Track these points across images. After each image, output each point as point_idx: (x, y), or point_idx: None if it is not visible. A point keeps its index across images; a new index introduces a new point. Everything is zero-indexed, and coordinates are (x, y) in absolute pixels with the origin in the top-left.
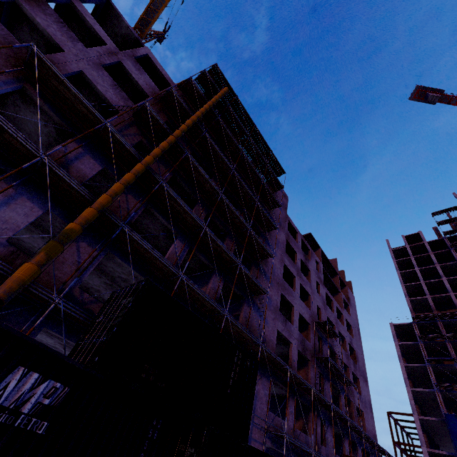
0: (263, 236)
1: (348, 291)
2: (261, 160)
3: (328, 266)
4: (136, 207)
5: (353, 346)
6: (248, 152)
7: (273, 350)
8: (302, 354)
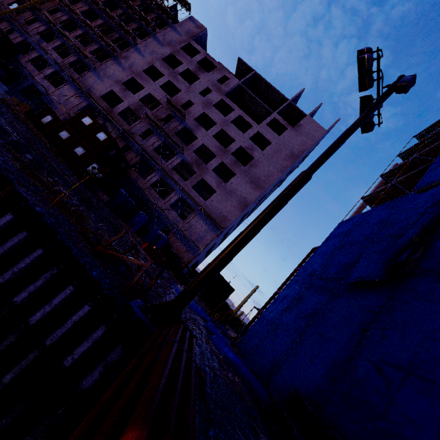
0: (134, 47)
1: (306, 120)
2: (155, 0)
3: (274, 94)
4: (43, 28)
5: (251, 153)
6: (149, 1)
7: (100, 95)
8: (135, 112)
